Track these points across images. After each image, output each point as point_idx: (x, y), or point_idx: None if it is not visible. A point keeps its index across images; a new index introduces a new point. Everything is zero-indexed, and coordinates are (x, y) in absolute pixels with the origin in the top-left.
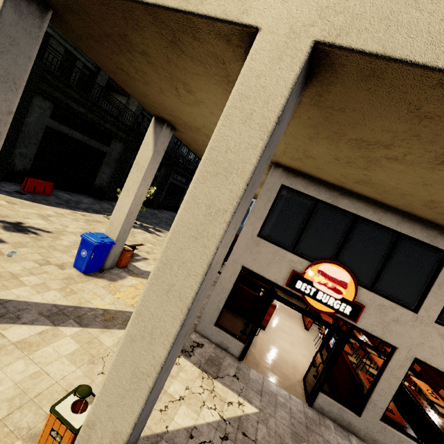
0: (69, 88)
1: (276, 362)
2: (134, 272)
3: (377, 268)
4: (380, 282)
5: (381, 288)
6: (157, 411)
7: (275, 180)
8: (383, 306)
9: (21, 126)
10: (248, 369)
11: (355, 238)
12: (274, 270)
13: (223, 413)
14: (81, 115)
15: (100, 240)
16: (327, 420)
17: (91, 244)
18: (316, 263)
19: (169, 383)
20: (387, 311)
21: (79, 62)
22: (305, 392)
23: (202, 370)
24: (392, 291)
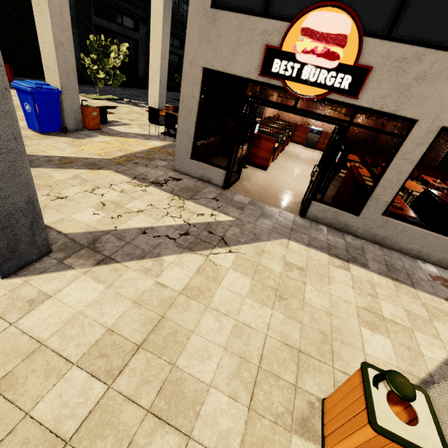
0: None
1: (272, 191)
2: (109, 133)
3: None
4: (404, 19)
5: (405, 30)
6: (107, 218)
7: None
8: (404, 60)
9: None
10: (232, 194)
11: None
12: (242, 58)
13: (190, 220)
14: None
15: (35, 85)
16: (320, 226)
17: (27, 92)
18: (297, 18)
19: (129, 202)
20: (409, 66)
21: None
22: (300, 208)
23: (174, 194)
24: (423, 27)
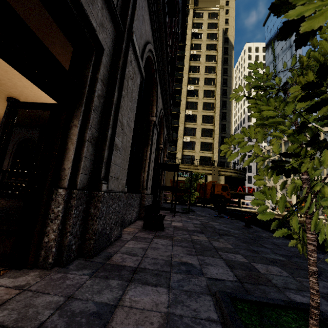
0: None
1: None
2: None
3: None
4: None
5: None
6: None
7: None
8: None
9: None
10: None
11: None
12: None
13: None
14: None
15: None
16: None
17: None
18: None
19: None
20: None
21: None
22: None
23: None
24: None
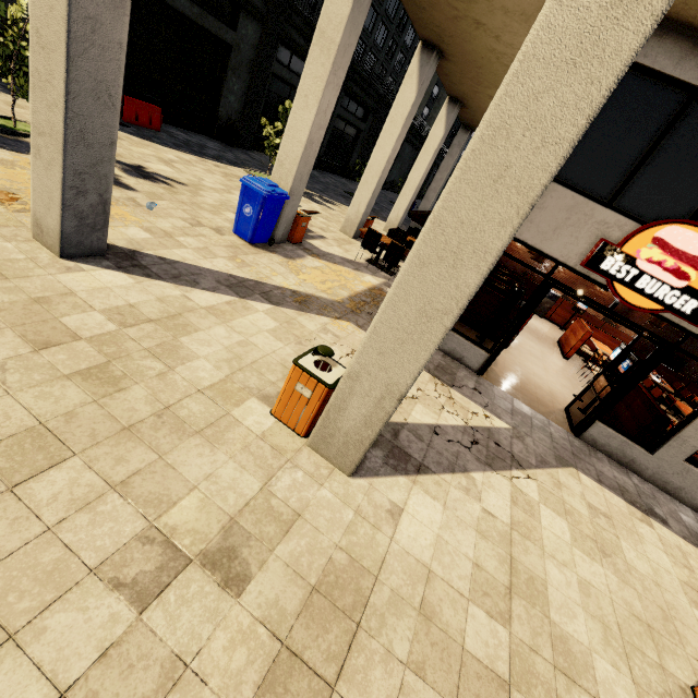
0: None
1: (526, 386)
2: (314, 253)
3: None
4: None
5: None
6: None
7: None
8: None
9: None
10: (490, 385)
11: None
12: (564, 239)
13: (468, 420)
14: None
15: (271, 188)
16: (599, 453)
17: (258, 195)
18: (652, 226)
19: None
20: None
21: None
22: (570, 422)
23: (433, 375)
24: None
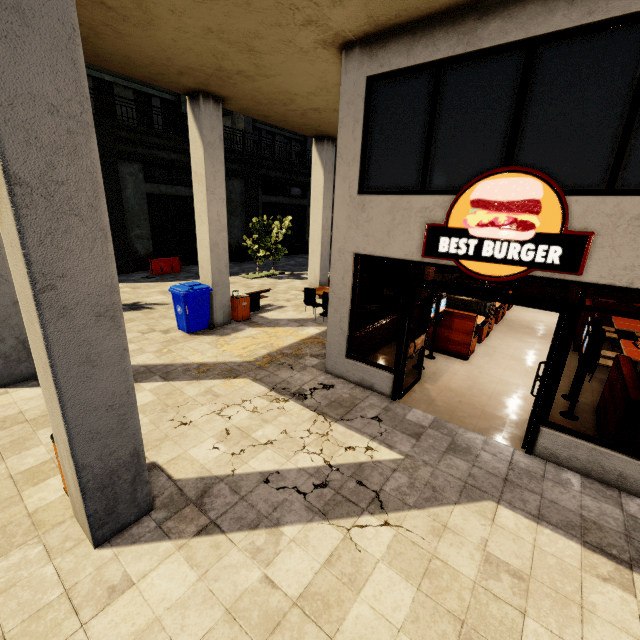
0: (148, 135)
1: (474, 398)
2: (258, 323)
3: (614, 137)
4: (631, 165)
5: (639, 178)
6: (227, 455)
7: (354, 76)
8: None
9: (122, 204)
10: (405, 409)
11: (541, 95)
12: (400, 239)
13: (333, 458)
14: (175, 163)
15: (188, 288)
16: (566, 473)
17: (180, 296)
18: (463, 191)
19: (258, 427)
20: None
21: (154, 99)
22: (524, 434)
23: (319, 413)
24: None
